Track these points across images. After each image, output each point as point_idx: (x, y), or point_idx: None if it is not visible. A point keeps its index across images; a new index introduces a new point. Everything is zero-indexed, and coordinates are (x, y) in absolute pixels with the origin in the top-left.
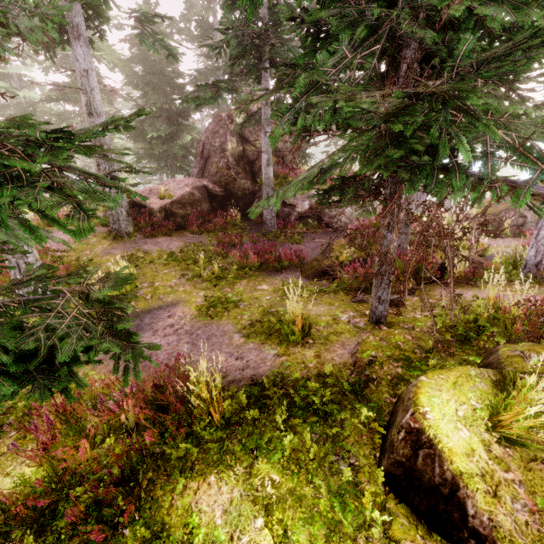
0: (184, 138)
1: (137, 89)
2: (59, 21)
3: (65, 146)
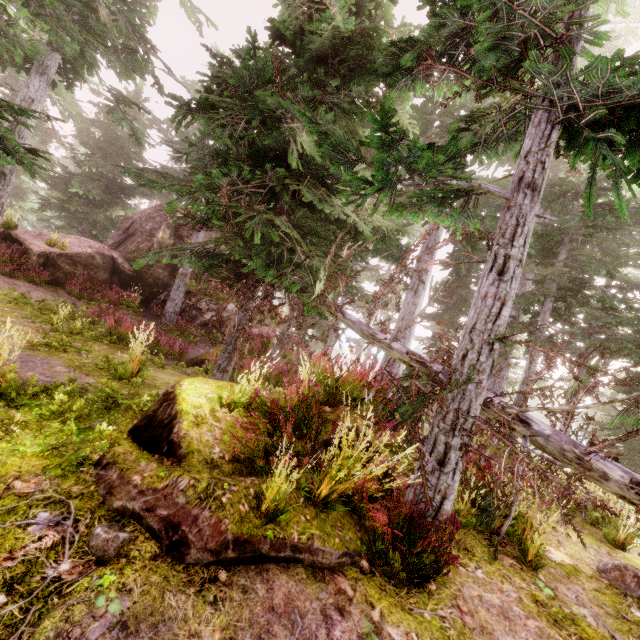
0: (116, 211)
1: (84, 146)
2: (30, 55)
3: (2, 104)
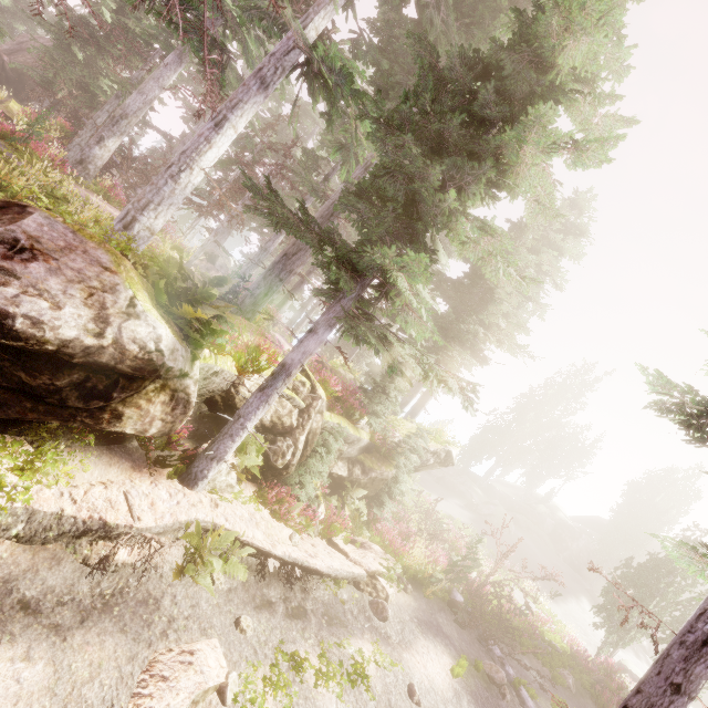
0: (17, 24)
1: None
2: None
3: None
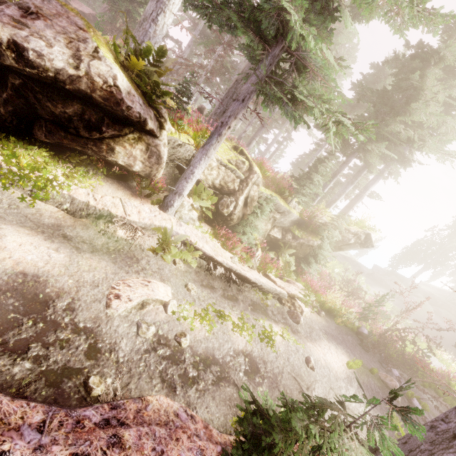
0: None
1: None
2: None
3: None
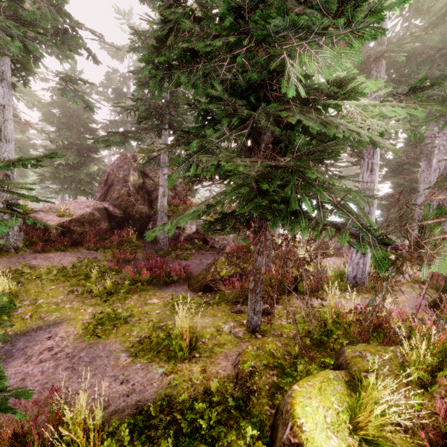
0: (91, 168)
1: (52, 125)
2: None
3: None
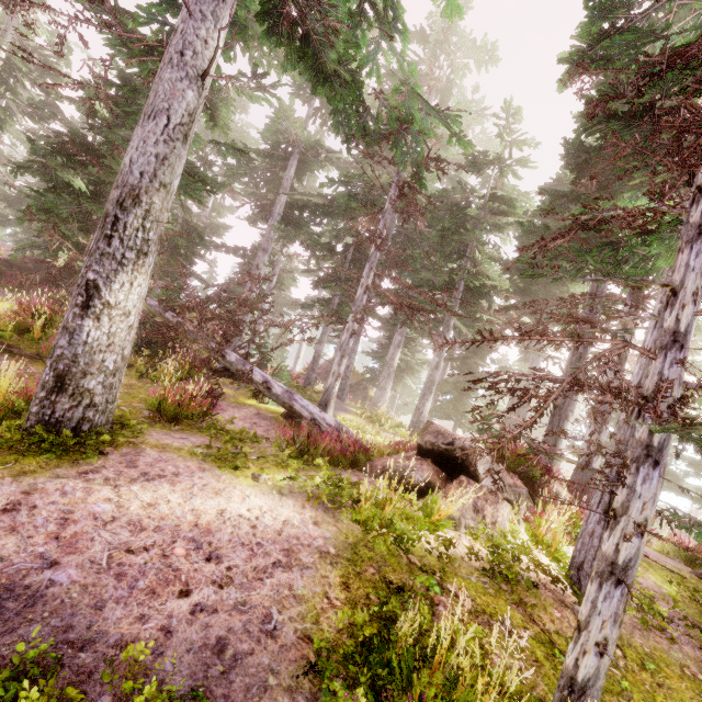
0: None
1: None
2: None
3: None
